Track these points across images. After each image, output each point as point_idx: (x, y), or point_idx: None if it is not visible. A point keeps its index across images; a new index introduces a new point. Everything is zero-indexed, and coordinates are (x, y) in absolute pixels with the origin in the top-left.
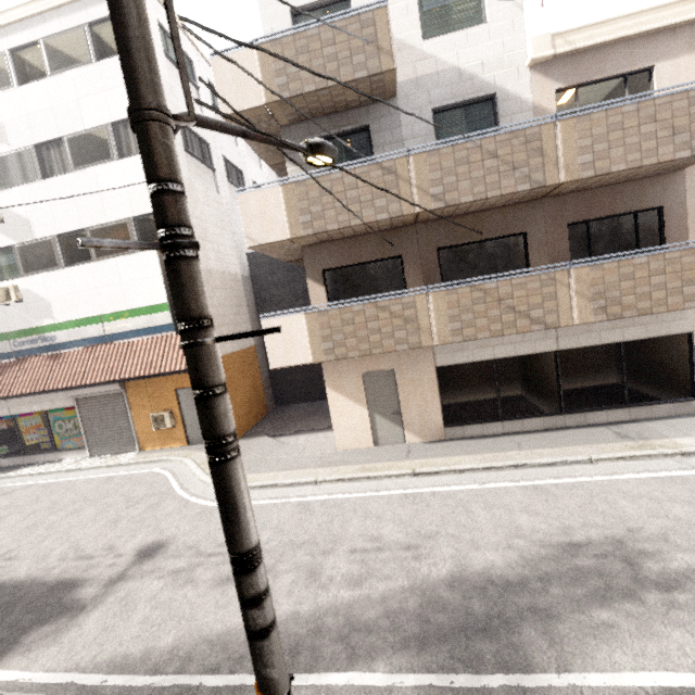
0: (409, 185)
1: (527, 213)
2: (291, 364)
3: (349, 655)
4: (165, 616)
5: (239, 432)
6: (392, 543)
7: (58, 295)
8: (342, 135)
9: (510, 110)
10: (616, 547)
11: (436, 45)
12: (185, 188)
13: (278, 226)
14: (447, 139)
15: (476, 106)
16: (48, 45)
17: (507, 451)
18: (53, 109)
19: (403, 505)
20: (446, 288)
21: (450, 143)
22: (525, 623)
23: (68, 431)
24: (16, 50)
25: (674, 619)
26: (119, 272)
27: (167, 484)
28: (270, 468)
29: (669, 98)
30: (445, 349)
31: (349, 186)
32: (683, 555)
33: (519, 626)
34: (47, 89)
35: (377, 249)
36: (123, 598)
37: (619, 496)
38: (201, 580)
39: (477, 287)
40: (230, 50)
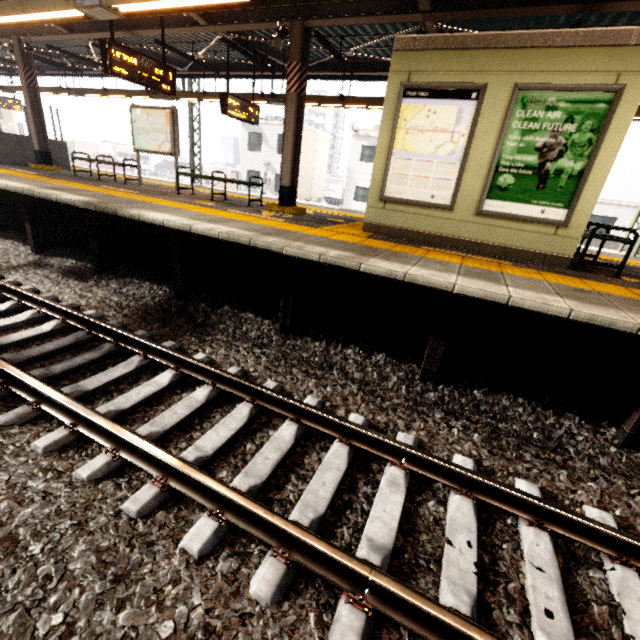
0: None
1: None
2: None
3: None
4: None
5: None
6: None
7: None
8: None
9: None
10: None
11: None
12: None
13: None
14: None
15: None
16: None
17: None
18: None
19: None
20: None
21: None
22: None
23: None
24: None
25: None
26: None
27: None
28: None
29: None
30: None
31: None
32: None
33: None
34: None
35: None
36: None
37: None
38: None
39: None
40: None
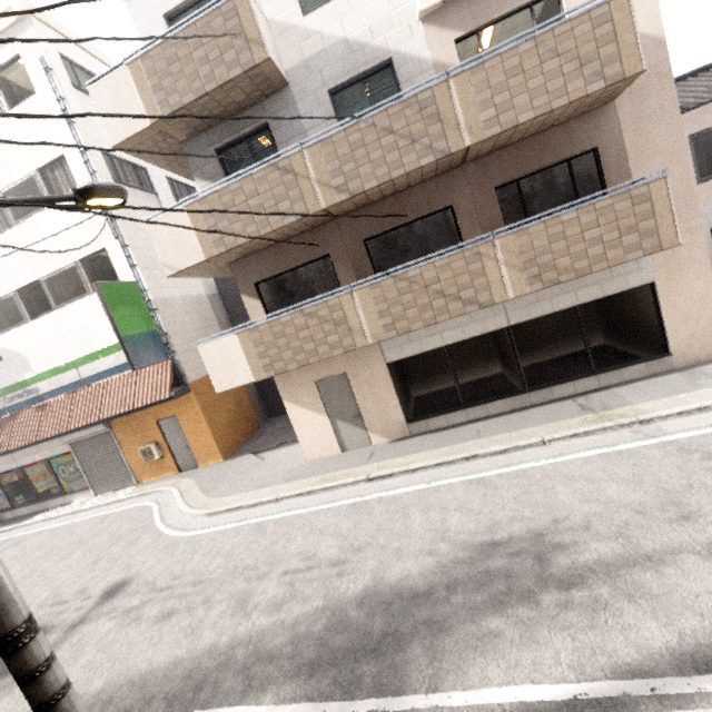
0: (309, 181)
1: (449, 184)
2: (235, 386)
3: (244, 687)
4: (104, 658)
5: (225, 453)
6: (324, 560)
7: (31, 349)
8: (244, 138)
9: (410, 73)
10: (534, 542)
11: (317, 18)
12: (120, 221)
13: (191, 249)
14: (338, 123)
15: (375, 77)
16: None
17: (465, 441)
18: None
19: (348, 516)
20: (369, 283)
21: (341, 128)
22: (414, 639)
23: (72, 475)
24: None
25: (562, 622)
26: (80, 316)
27: (150, 517)
28: (242, 489)
29: (569, 24)
30: (392, 343)
31: (249, 194)
32: (598, 544)
33: (409, 642)
34: None
35: (303, 252)
36: (76, 643)
37: (558, 481)
38: (146, 617)
39: (400, 276)
40: (105, 75)
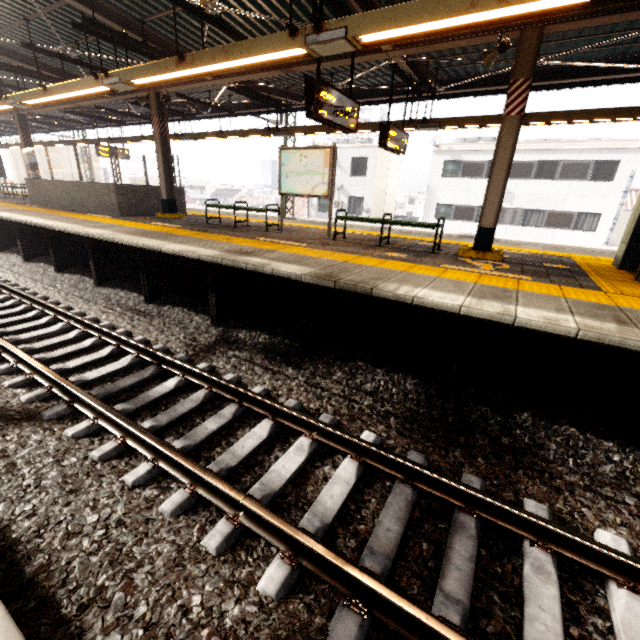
0: None
1: None
2: None
3: None
4: None
5: None
6: None
7: None
8: None
9: None
10: None
11: None
12: None
13: None
14: None
15: None
16: (564, 165)
17: None
18: (548, 196)
19: None
20: None
21: None
22: None
23: None
24: (542, 161)
25: None
26: None
27: None
28: None
29: None
30: None
31: None
32: None
33: None
34: (550, 186)
35: None
36: None
37: None
38: None
39: None
40: None
